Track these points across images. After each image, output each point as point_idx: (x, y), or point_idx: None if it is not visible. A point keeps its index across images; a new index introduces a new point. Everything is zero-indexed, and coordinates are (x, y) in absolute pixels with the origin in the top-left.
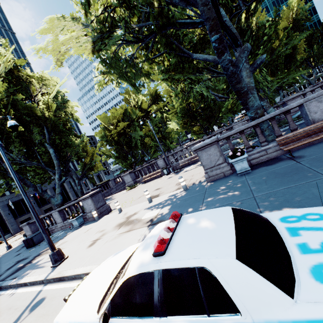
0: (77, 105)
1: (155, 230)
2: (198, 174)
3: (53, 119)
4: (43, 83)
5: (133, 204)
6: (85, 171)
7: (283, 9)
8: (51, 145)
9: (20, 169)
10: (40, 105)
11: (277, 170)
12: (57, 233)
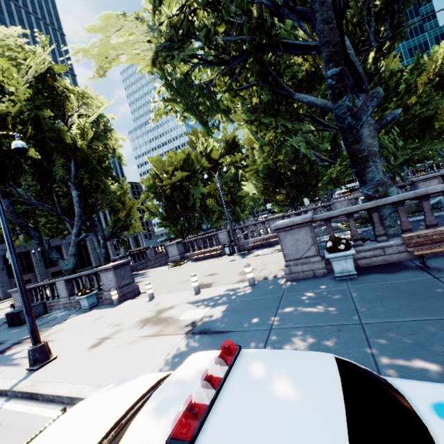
0: (124, 138)
1: (187, 367)
2: (274, 264)
3: (85, 151)
4: (83, 101)
5: (172, 291)
6: (116, 230)
7: (424, 60)
8: (77, 186)
9: (28, 211)
10: (72, 129)
11: (401, 285)
12: (56, 313)
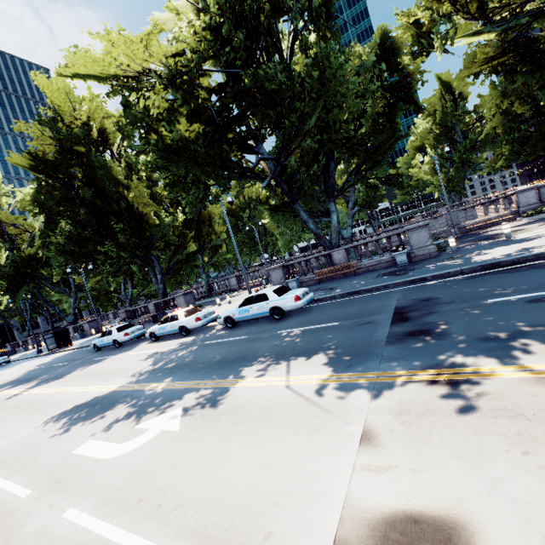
0: None
1: None
2: None
3: None
4: None
5: None
6: (57, 314)
7: None
8: None
9: (13, 309)
10: None
11: None
12: (19, 353)
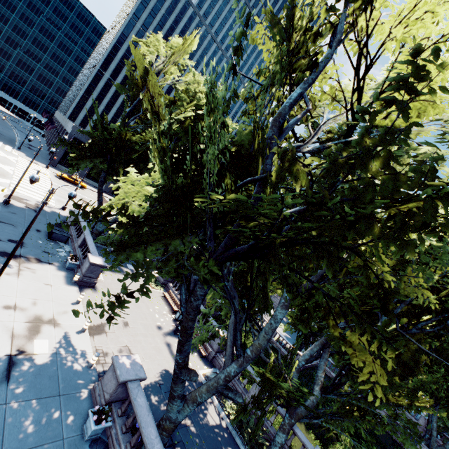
0: None
1: None
2: None
3: None
4: None
5: (94, 309)
6: None
7: None
8: None
9: None
10: None
11: None
12: (65, 249)
